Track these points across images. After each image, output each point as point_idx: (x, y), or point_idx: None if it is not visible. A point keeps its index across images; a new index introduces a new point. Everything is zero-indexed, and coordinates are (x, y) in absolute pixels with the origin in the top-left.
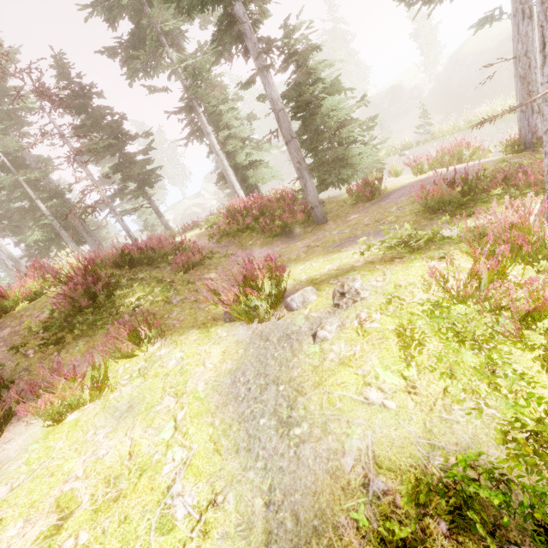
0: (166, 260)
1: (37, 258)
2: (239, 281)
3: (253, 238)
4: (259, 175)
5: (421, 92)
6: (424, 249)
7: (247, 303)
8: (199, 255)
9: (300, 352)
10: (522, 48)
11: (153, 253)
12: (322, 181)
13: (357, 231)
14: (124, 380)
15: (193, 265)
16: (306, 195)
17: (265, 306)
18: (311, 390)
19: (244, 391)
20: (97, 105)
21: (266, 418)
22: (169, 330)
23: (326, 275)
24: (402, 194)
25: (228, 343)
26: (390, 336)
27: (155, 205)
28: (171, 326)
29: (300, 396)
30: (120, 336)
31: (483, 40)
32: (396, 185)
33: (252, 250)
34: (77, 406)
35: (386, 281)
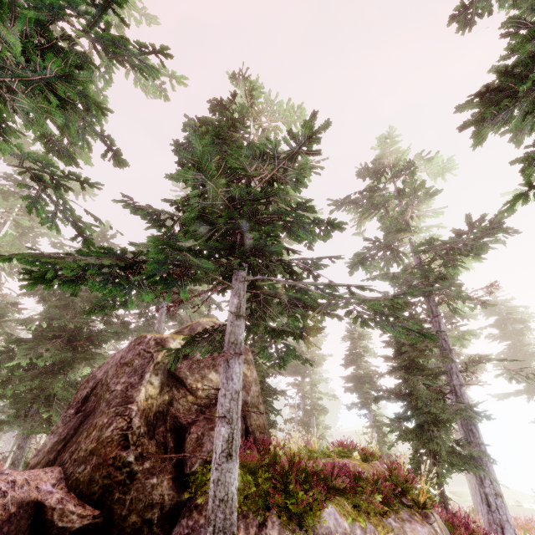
0: None
1: None
2: None
3: None
4: None
5: None
6: None
7: None
8: None
9: None
10: None
11: None
12: None
13: None
14: None
15: None
16: None
17: None
18: None
19: None
20: None
21: None
22: None
23: None
24: None
25: None
26: None
27: None
28: None
29: None
30: None
31: None
32: None
33: None
34: None
35: None
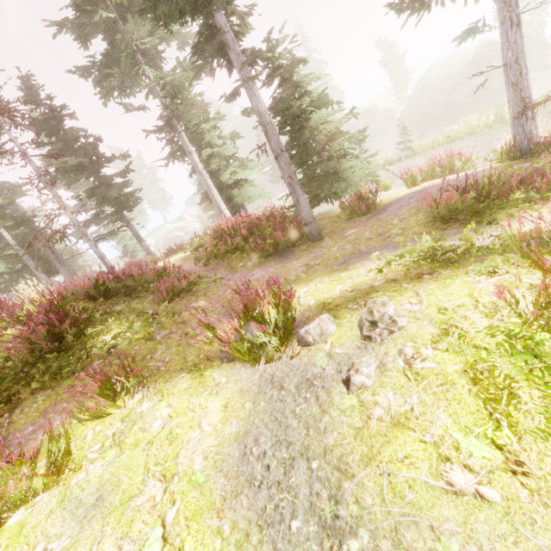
0: (147, 289)
1: (3, 292)
2: (238, 311)
3: (244, 259)
4: (246, 193)
5: (394, 113)
6: (461, 262)
7: (249, 338)
8: (185, 281)
9: (332, 406)
10: (512, 55)
11: (132, 282)
12: (313, 196)
13: (360, 246)
14: (93, 453)
15: (179, 292)
16: (299, 211)
17: (274, 342)
18: (360, 470)
19: (260, 471)
20: (69, 127)
21: (300, 519)
22: (152, 375)
23: (341, 298)
24: (400, 206)
25: (229, 393)
26: (456, 380)
27: (134, 230)
28: (155, 370)
29: (345, 480)
30: (88, 390)
31: (446, 66)
32: (390, 198)
33: (243, 272)
34: (24, 500)
35: (424, 303)
